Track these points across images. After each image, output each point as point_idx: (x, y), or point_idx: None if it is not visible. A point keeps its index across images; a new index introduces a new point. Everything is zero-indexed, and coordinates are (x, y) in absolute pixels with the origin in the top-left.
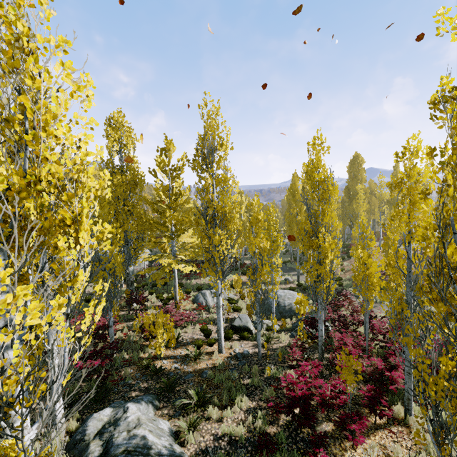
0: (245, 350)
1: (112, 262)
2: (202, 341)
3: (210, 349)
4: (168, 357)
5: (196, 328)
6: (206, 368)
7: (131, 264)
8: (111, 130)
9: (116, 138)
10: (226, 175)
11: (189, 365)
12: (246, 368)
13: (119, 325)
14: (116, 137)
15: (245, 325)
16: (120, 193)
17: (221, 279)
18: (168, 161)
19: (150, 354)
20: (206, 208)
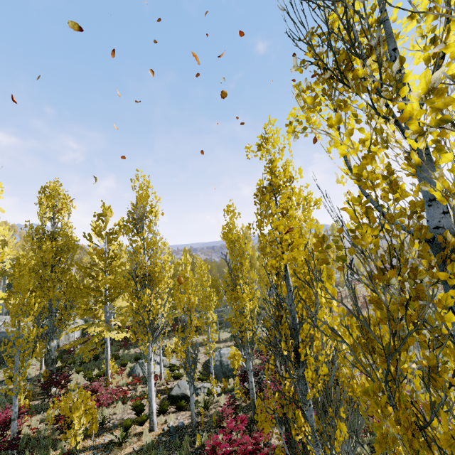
0: (179, 421)
1: (25, 336)
2: (131, 420)
3: (140, 429)
4: (87, 448)
5: (128, 406)
6: (132, 452)
7: (54, 338)
8: (45, 198)
9: (50, 206)
10: (154, 238)
11: (112, 454)
12: (176, 442)
13: (28, 419)
14: (49, 204)
15: (184, 393)
16: (48, 260)
17: (151, 341)
18: (104, 226)
19: (63, 449)
20: (136, 269)
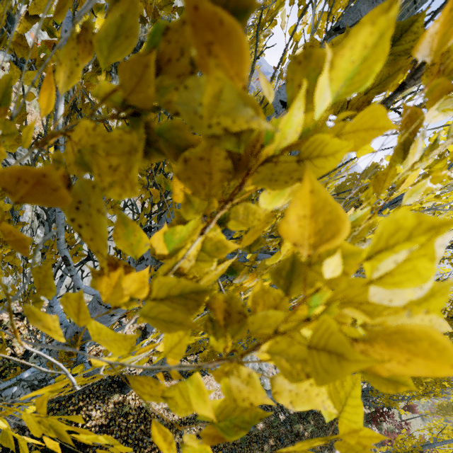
0: None
1: None
2: None
3: None
4: None
5: None
6: None
7: None
8: None
9: None
10: None
11: None
12: None
13: None
14: None
15: None
16: None
17: None
18: None
19: None
20: None
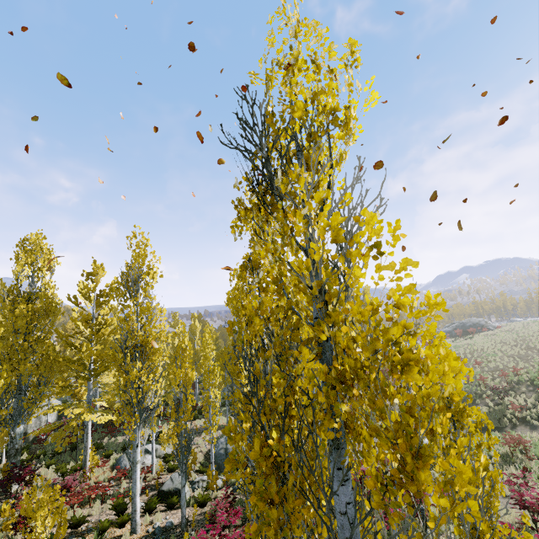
0: (168, 521)
1: None
2: (109, 521)
3: (120, 532)
4: None
5: (107, 506)
6: None
7: (21, 422)
8: (24, 253)
9: (29, 262)
10: (150, 303)
11: None
12: None
13: None
14: (28, 260)
15: (177, 488)
16: (21, 326)
17: (139, 424)
18: (93, 287)
19: None
20: (126, 339)
